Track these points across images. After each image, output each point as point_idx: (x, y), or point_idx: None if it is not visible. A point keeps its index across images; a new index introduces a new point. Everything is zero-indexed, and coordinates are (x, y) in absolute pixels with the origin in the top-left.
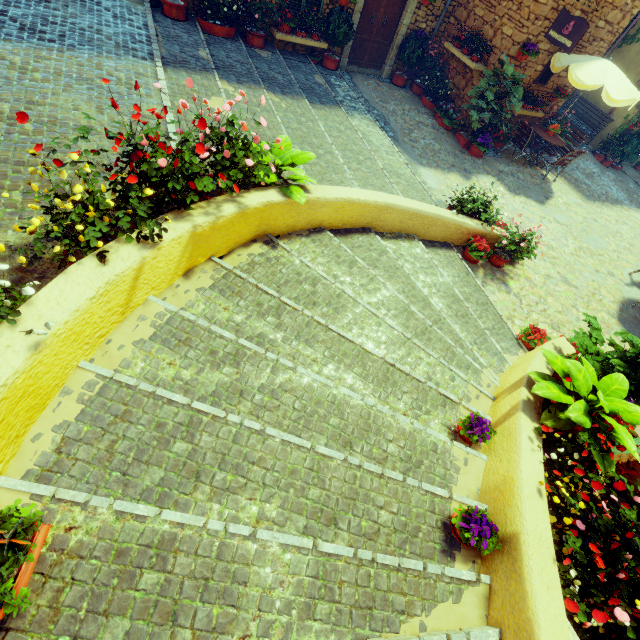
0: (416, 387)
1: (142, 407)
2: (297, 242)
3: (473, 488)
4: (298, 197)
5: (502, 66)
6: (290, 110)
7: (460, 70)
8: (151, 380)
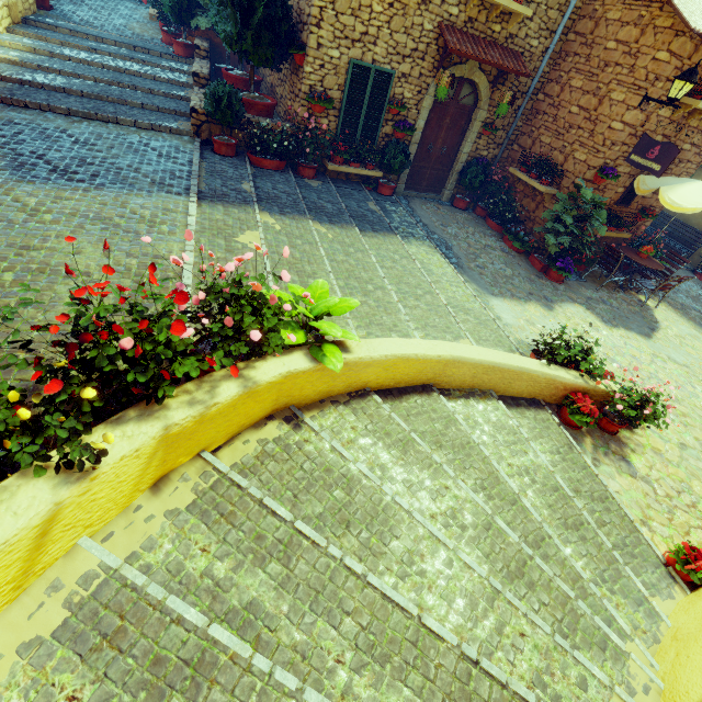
0: None
1: None
2: (331, 413)
3: None
4: (332, 361)
5: (578, 190)
6: (337, 240)
7: (528, 193)
8: None
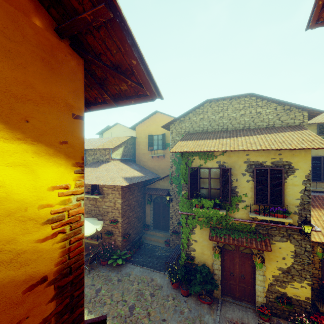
0: None
1: None
2: None
3: None
4: None
5: None
6: None
7: None
8: None
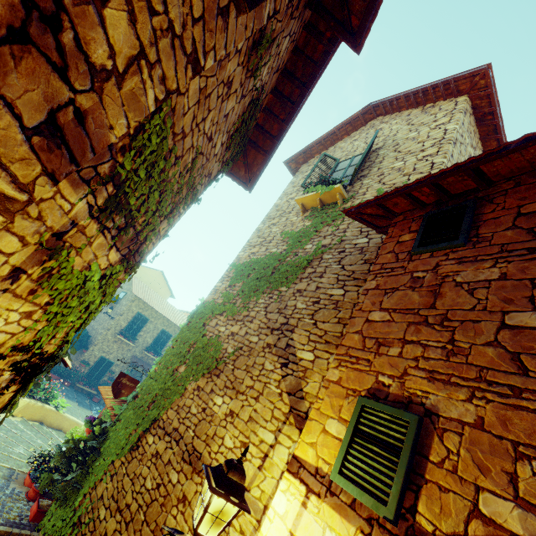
0: None
1: None
2: (50, 429)
3: None
4: (61, 411)
5: None
6: (69, 403)
7: None
8: None
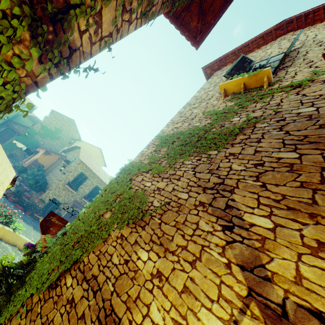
0: None
1: None
2: (7, 244)
3: None
4: (17, 232)
5: None
6: (26, 226)
7: None
8: None
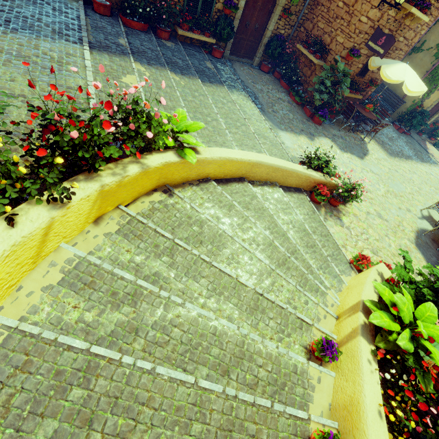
0: (280, 313)
1: (43, 355)
2: (189, 190)
3: (325, 404)
4: (190, 158)
5: (336, 63)
6: (187, 87)
7: (307, 64)
8: (55, 324)
